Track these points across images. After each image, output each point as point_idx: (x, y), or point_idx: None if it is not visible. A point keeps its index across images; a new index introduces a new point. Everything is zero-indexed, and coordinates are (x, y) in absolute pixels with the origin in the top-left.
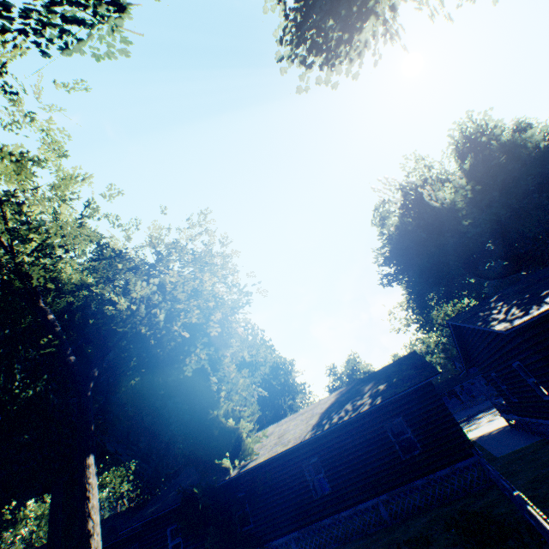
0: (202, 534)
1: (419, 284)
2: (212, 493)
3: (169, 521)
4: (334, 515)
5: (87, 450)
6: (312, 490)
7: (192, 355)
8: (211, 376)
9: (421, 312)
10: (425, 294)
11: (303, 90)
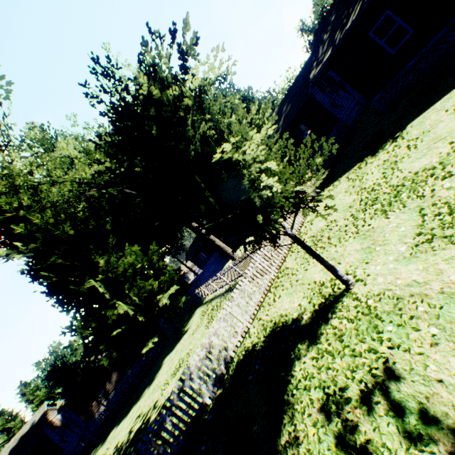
0: None
1: None
2: None
3: None
4: None
5: None
6: None
7: None
8: None
9: None
10: None
11: None
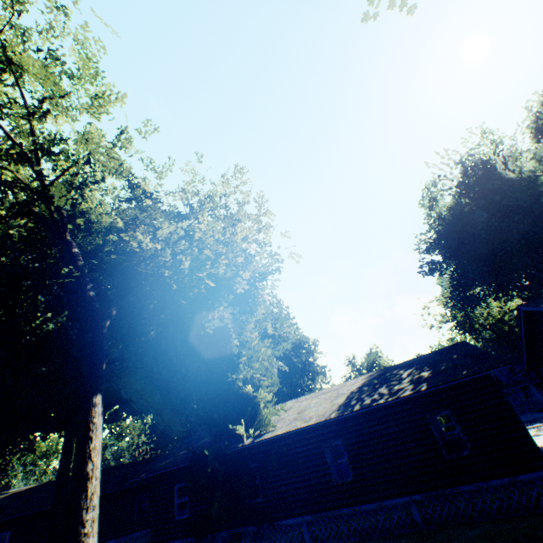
0: (209, 498)
1: (468, 273)
2: (222, 458)
3: (177, 478)
4: (354, 505)
5: (96, 388)
6: (332, 474)
7: (215, 312)
8: (233, 338)
9: (464, 307)
10: (472, 288)
11: (370, 17)
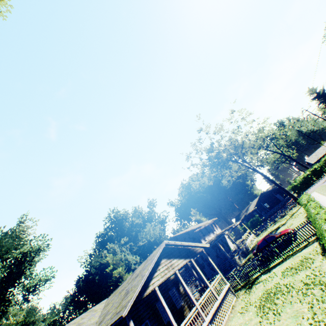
0: None
1: None
2: None
3: None
4: None
5: None
6: None
7: None
8: None
9: None
10: None
11: None
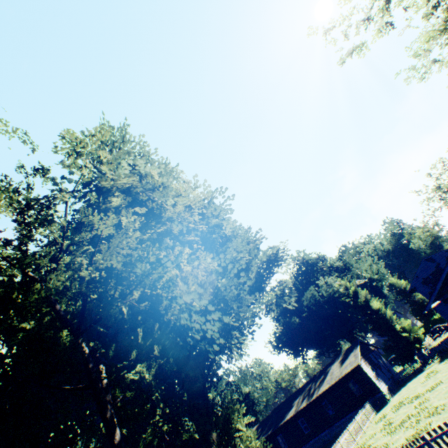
0: None
1: None
2: None
3: None
4: None
5: None
6: None
7: None
8: None
9: None
10: None
11: None
